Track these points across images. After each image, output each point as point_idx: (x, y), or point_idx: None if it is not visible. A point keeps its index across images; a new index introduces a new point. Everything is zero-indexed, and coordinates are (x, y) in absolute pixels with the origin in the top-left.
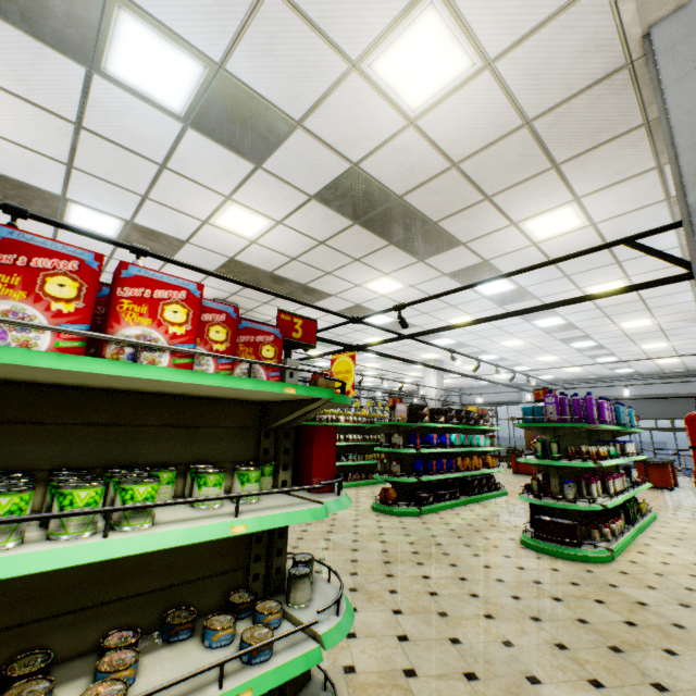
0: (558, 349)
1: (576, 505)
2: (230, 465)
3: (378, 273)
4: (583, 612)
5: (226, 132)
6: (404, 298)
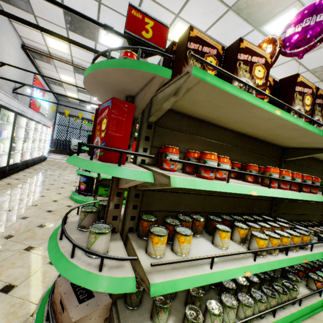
0: None
1: None
2: None
3: None
4: None
5: None
6: None
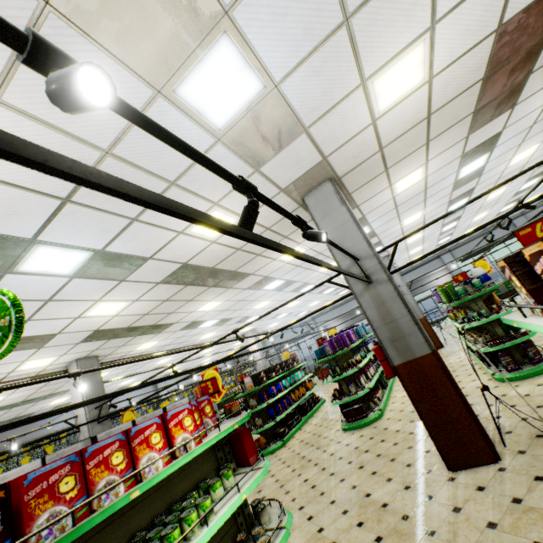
0: (318, 297)
1: (358, 394)
2: (210, 476)
3: (205, 301)
4: (378, 451)
5: (102, 272)
6: (223, 307)
